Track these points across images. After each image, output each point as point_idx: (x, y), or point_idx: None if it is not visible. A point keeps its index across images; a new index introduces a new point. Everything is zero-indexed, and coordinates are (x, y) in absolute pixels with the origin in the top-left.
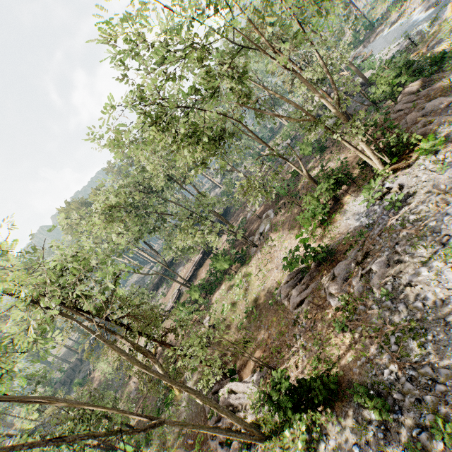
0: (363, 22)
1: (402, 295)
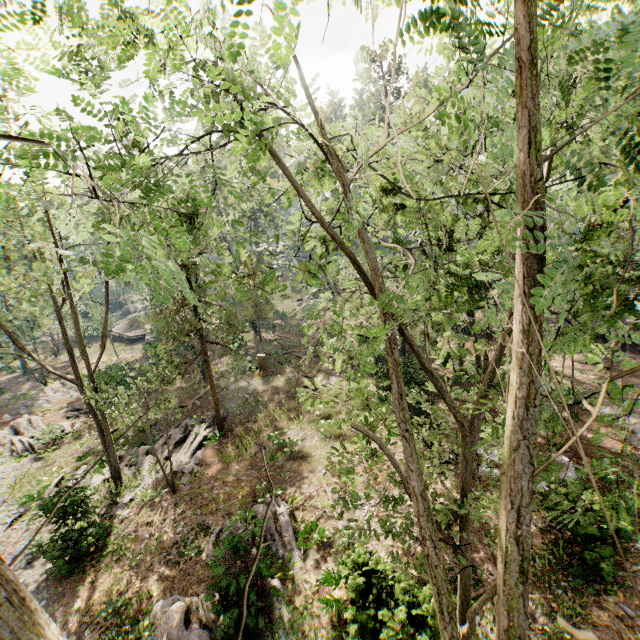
0: None
1: None
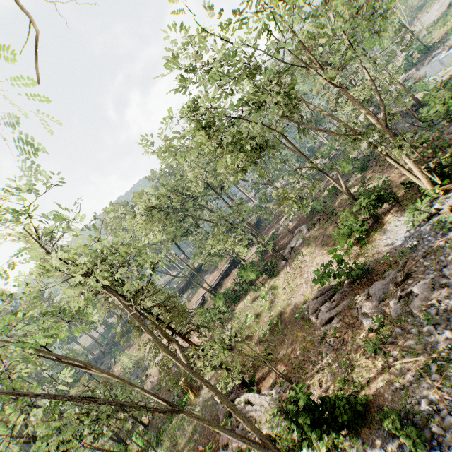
0: (417, 45)
1: (448, 321)
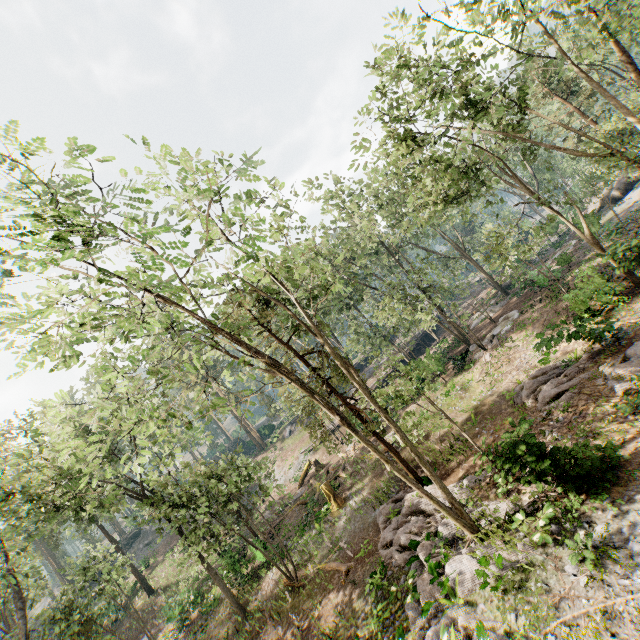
0: None
1: None
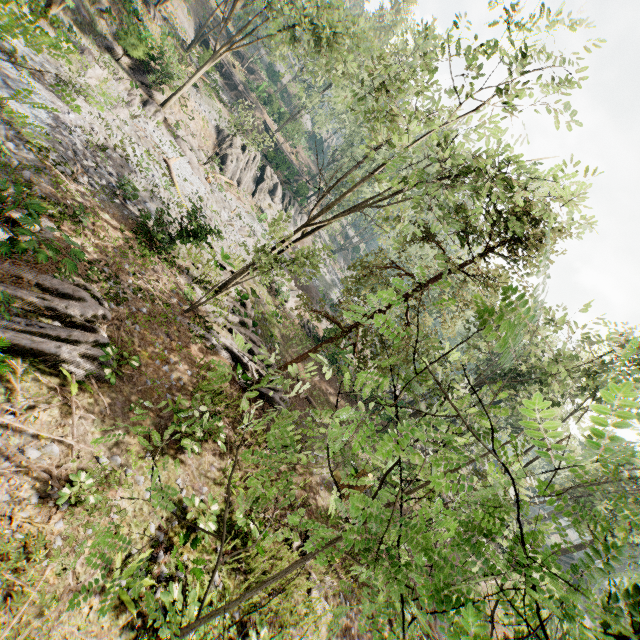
0: None
1: None
